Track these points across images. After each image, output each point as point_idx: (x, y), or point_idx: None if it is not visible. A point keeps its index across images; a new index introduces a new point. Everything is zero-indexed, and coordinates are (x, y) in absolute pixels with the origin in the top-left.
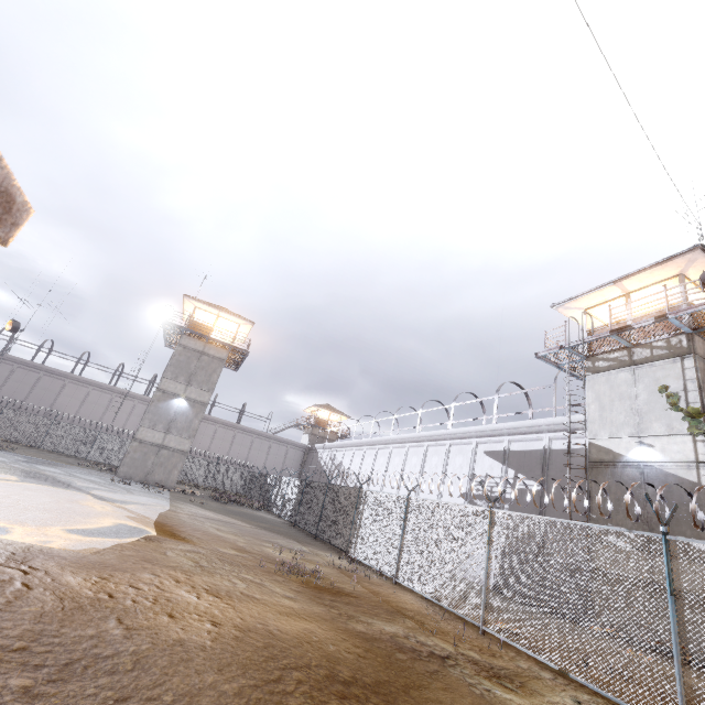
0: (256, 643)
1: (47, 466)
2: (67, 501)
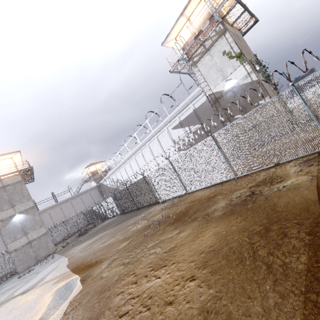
0: (222, 264)
1: None
2: (7, 315)
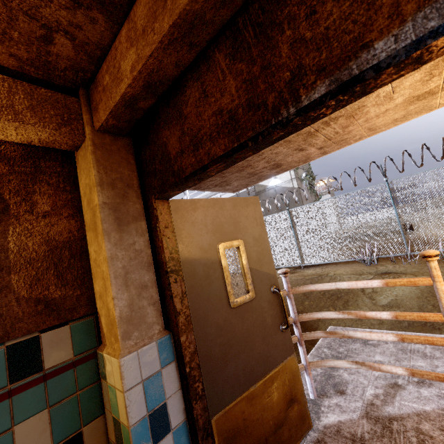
0: None
1: None
2: None
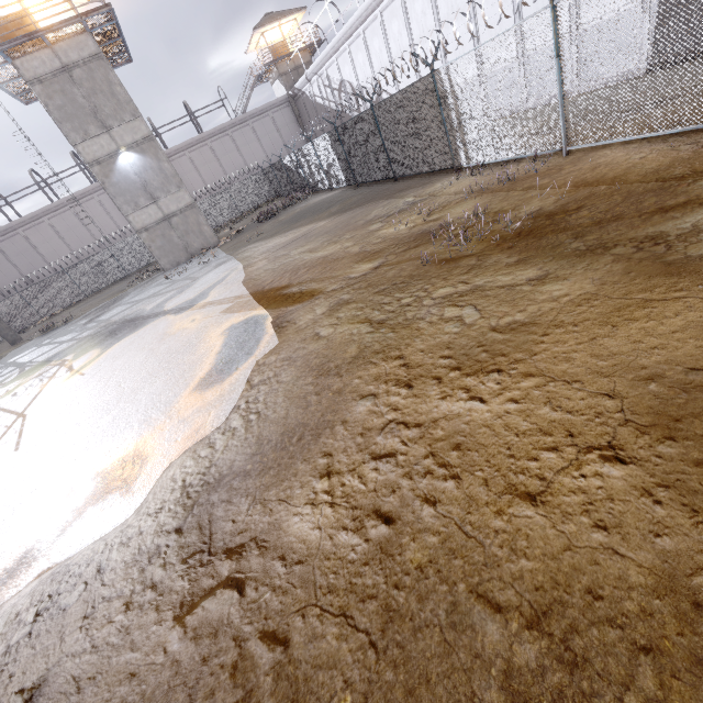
0: None
1: (109, 311)
2: (158, 343)
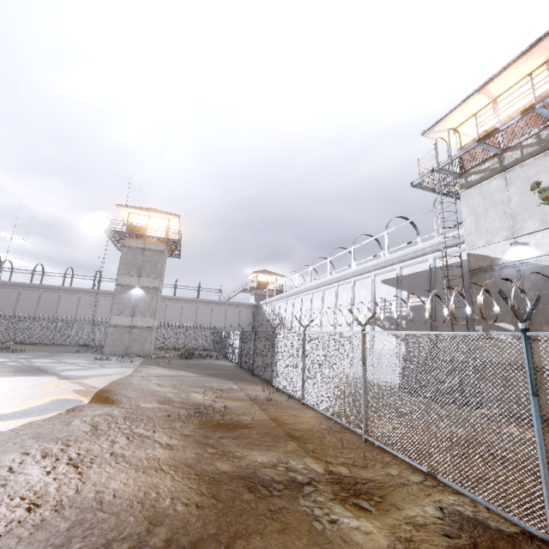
0: (60, 526)
1: (44, 358)
2: (25, 387)
